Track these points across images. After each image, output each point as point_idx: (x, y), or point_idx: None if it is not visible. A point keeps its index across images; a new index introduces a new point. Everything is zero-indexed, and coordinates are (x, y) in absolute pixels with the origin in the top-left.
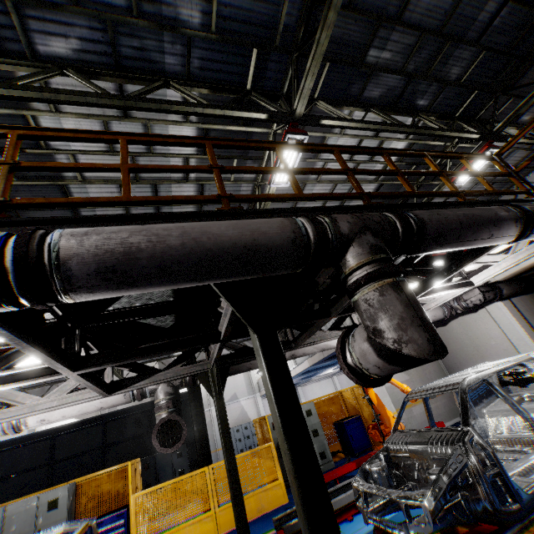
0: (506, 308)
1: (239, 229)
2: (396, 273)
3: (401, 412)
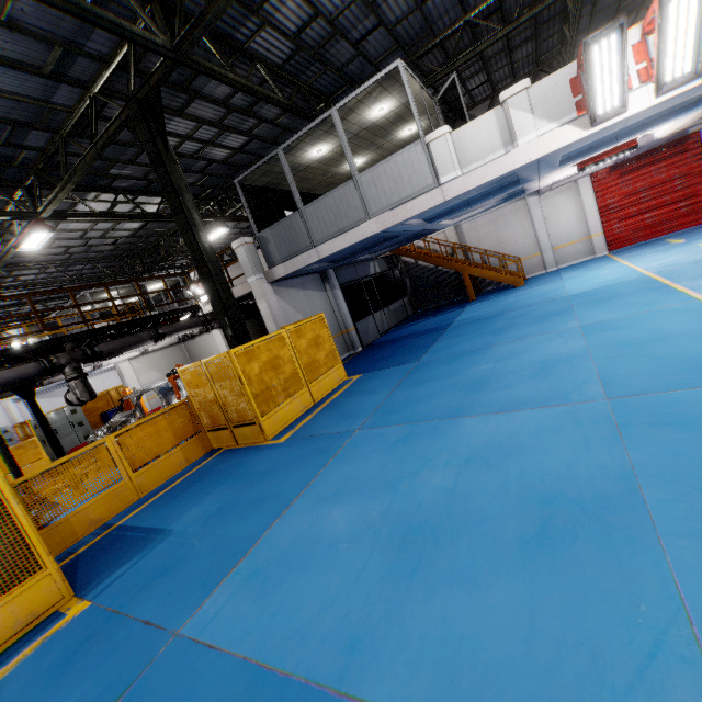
0: (220, 333)
1: (17, 373)
2: (83, 376)
3: (121, 406)
